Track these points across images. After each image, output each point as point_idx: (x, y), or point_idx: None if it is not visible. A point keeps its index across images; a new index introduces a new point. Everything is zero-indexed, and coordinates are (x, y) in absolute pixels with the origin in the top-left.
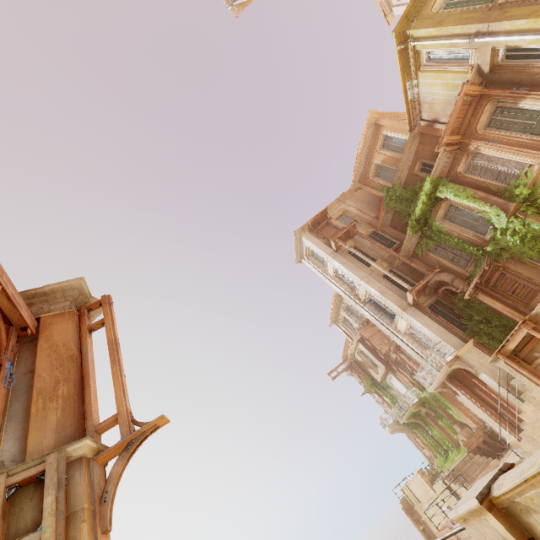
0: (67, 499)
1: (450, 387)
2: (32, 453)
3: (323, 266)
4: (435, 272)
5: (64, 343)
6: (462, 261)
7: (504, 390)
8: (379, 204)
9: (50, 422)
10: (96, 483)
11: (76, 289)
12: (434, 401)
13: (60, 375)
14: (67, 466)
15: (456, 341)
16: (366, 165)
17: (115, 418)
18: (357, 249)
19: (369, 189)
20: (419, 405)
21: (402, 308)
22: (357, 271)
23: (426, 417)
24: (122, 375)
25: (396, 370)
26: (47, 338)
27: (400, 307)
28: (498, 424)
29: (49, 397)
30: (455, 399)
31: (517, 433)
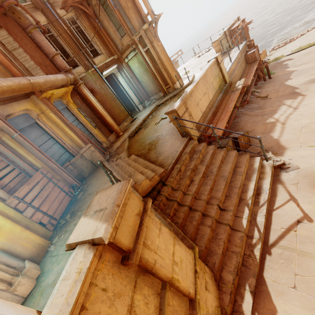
0: (149, 39)
1: None
2: (135, 28)
3: None
4: None
5: None
6: None
7: None
8: None
9: (133, 18)
10: (152, 33)
11: None
12: None
13: None
14: (145, 31)
15: None
16: None
17: (148, 14)
18: None
19: None
20: None
21: None
22: None
23: None
24: None
25: None
26: None
27: None
28: None
29: (128, 9)
30: None
31: None
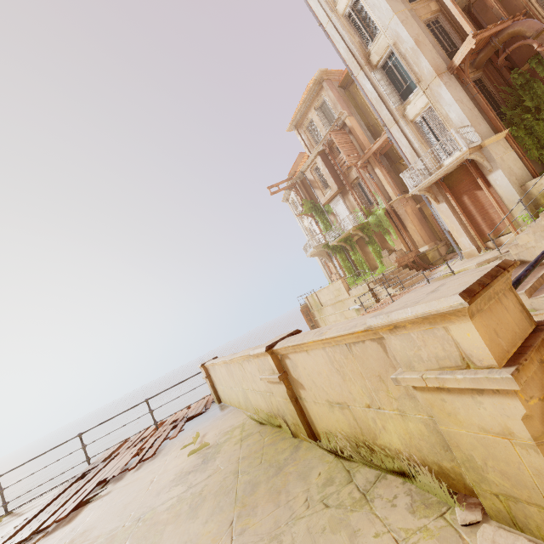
0: None
1: (434, 193)
2: None
3: None
4: (517, 20)
5: None
6: None
7: (513, 191)
8: None
9: None
10: None
11: None
12: (376, 226)
13: None
14: None
15: (486, 129)
16: None
17: None
18: None
19: None
20: (358, 229)
21: (437, 72)
22: None
23: (355, 243)
24: None
25: (349, 193)
26: None
27: (435, 70)
28: (465, 235)
29: None
30: (400, 226)
31: (483, 243)
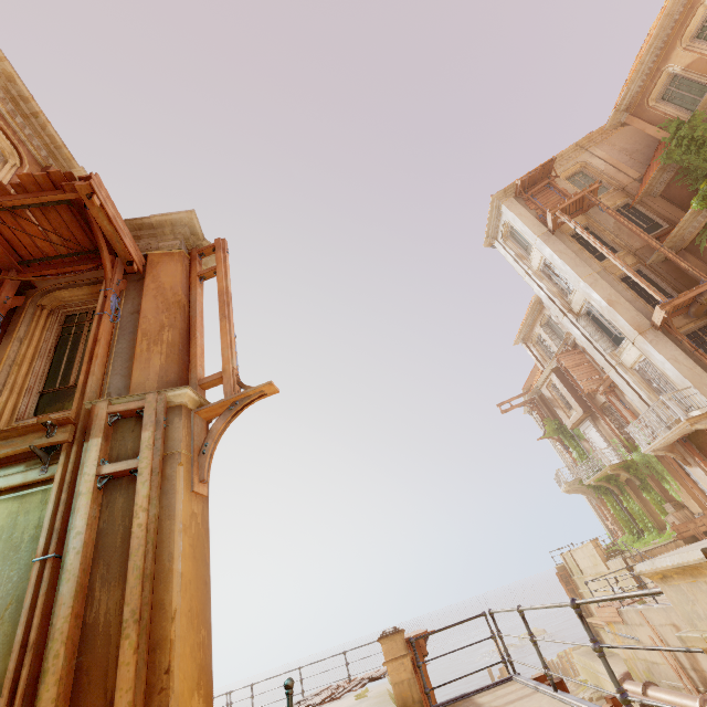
0: (165, 441)
1: (681, 453)
2: (135, 391)
3: (525, 254)
4: None
5: (171, 287)
6: None
7: None
8: (652, 156)
9: (153, 365)
10: (196, 434)
11: (186, 226)
12: (645, 467)
13: (165, 320)
14: (168, 410)
15: None
16: (650, 77)
17: (219, 375)
18: (588, 231)
19: (641, 125)
20: (620, 468)
21: (638, 330)
22: (579, 265)
23: (625, 484)
24: (231, 333)
25: (600, 418)
26: (154, 279)
27: (635, 328)
28: None
29: (153, 341)
30: (680, 472)
31: None
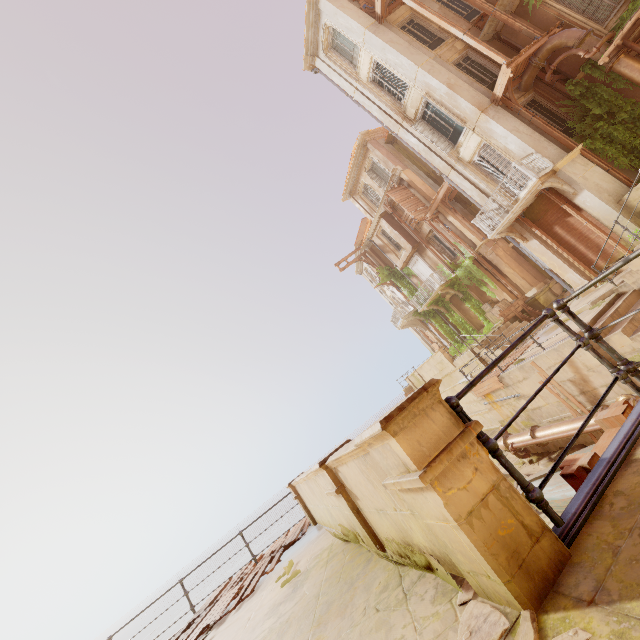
0: None
1: (518, 232)
2: None
3: (351, 65)
4: (553, 34)
5: None
6: (605, 7)
7: (610, 210)
8: None
9: None
10: None
11: None
12: (467, 279)
13: None
14: None
15: (555, 151)
16: None
17: None
18: (414, 23)
19: None
20: (447, 287)
21: (480, 108)
22: (414, 53)
23: (449, 303)
24: None
25: (426, 249)
26: None
27: (478, 107)
28: (570, 269)
29: None
30: (495, 272)
31: (595, 274)
